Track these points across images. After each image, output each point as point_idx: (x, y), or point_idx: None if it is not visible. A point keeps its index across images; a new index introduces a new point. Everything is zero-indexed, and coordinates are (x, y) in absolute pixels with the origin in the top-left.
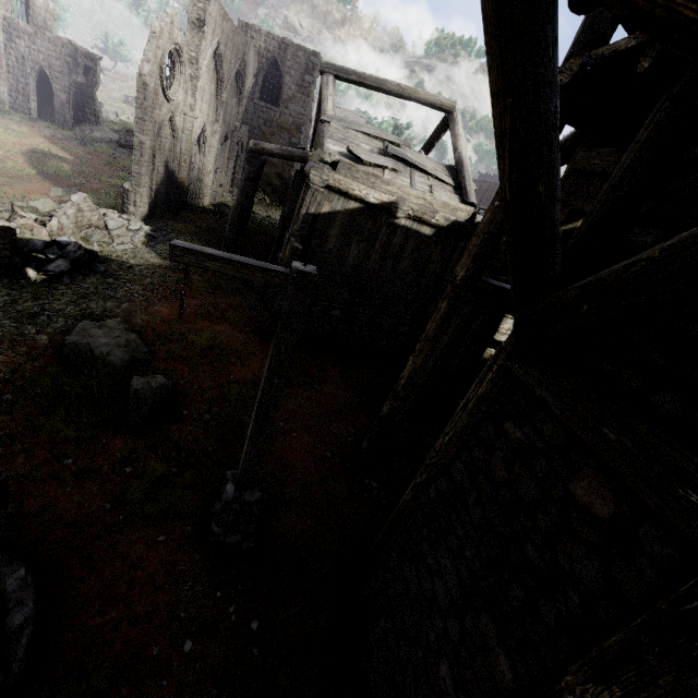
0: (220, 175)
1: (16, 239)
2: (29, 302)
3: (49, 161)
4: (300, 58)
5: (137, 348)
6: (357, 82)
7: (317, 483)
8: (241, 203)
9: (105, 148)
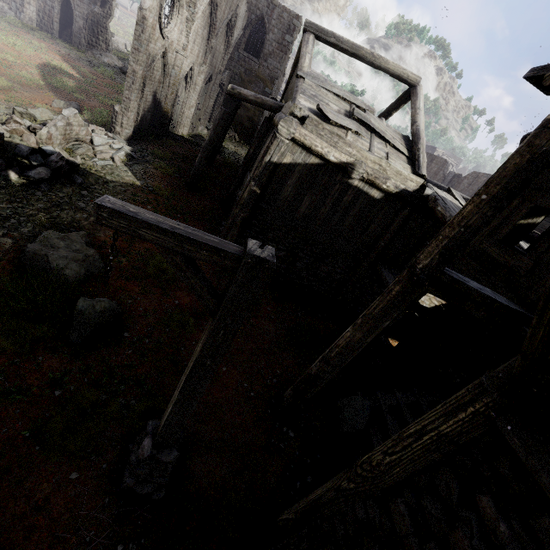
0: (201, 110)
1: (2, 143)
2: (4, 204)
3: (58, 76)
4: (284, 19)
5: (94, 263)
6: (334, 44)
7: (238, 425)
8: (213, 139)
9: (108, 72)
